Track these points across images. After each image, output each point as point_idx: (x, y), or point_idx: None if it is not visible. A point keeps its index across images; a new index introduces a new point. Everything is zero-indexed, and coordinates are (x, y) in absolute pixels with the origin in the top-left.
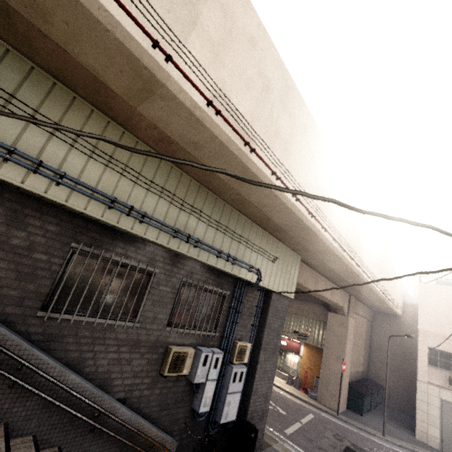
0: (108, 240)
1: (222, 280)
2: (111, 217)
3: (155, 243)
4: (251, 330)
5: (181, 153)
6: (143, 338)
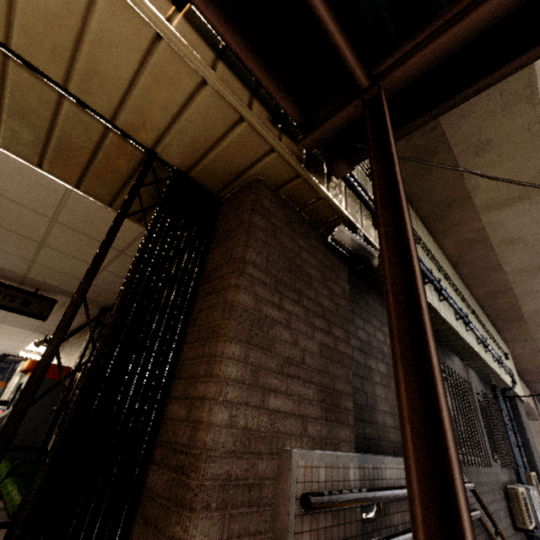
0: (442, 356)
1: (486, 389)
2: (459, 328)
3: (471, 352)
4: (520, 452)
5: (480, 251)
6: (491, 479)
